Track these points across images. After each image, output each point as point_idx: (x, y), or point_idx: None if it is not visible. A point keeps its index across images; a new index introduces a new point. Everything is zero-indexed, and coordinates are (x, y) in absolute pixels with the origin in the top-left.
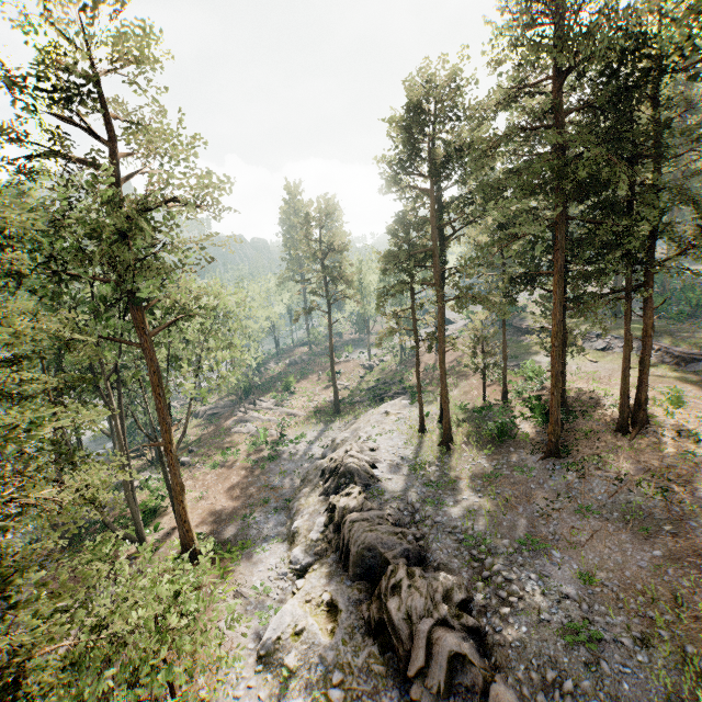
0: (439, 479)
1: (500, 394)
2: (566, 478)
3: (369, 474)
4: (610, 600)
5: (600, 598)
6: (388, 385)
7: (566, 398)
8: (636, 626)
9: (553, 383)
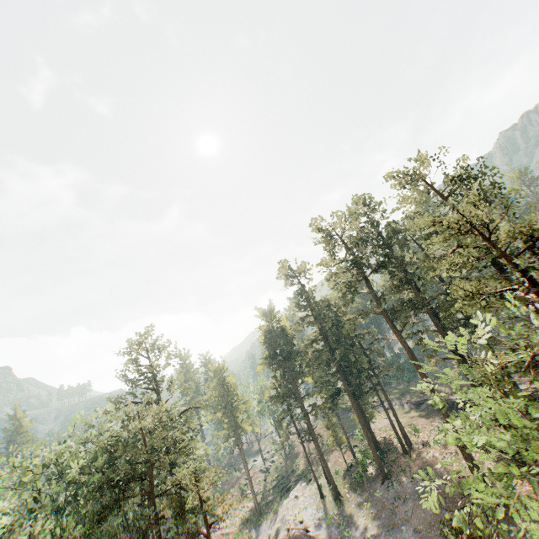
0: (343, 520)
1: (352, 455)
2: (395, 488)
3: (307, 534)
4: (426, 534)
5: (423, 535)
6: (286, 478)
7: (379, 445)
8: (436, 538)
9: (368, 439)
